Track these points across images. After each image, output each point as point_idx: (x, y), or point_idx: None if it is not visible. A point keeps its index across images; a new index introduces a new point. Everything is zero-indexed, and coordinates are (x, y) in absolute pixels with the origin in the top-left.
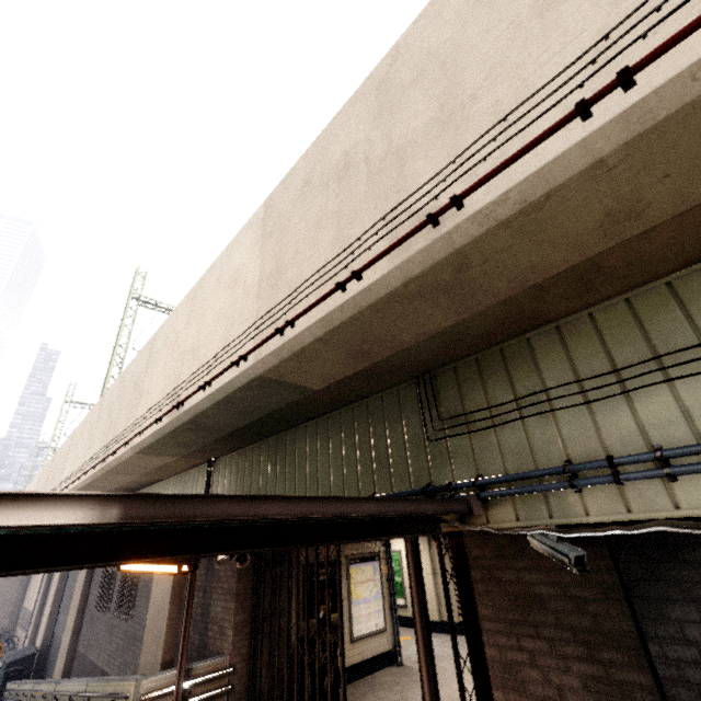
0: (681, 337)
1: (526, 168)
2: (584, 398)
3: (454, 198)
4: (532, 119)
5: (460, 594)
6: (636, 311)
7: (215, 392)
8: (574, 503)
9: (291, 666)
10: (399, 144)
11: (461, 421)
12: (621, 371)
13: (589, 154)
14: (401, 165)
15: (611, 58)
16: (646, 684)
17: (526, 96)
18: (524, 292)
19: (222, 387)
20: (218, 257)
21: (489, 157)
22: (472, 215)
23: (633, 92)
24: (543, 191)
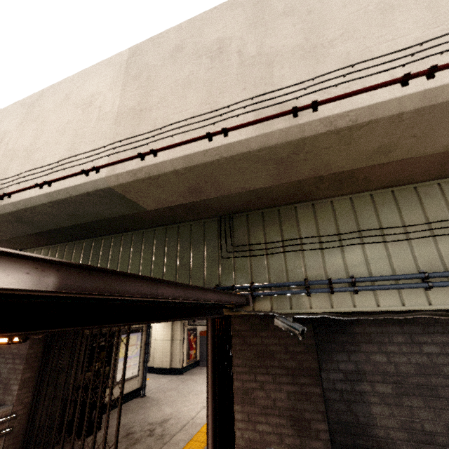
0: (372, 223)
1: (363, 101)
2: (320, 246)
3: (315, 102)
4: (373, 73)
5: (217, 352)
6: (354, 205)
7: (55, 192)
8: (305, 302)
9: (66, 406)
10: (269, 51)
11: (246, 248)
12: (341, 235)
13: (399, 107)
14: (270, 67)
15: (424, 57)
16: (319, 392)
17: (368, 58)
18: (313, 179)
19: (65, 189)
20: (68, 78)
21: (339, 85)
22: (323, 118)
23: (432, 81)
24: (368, 119)
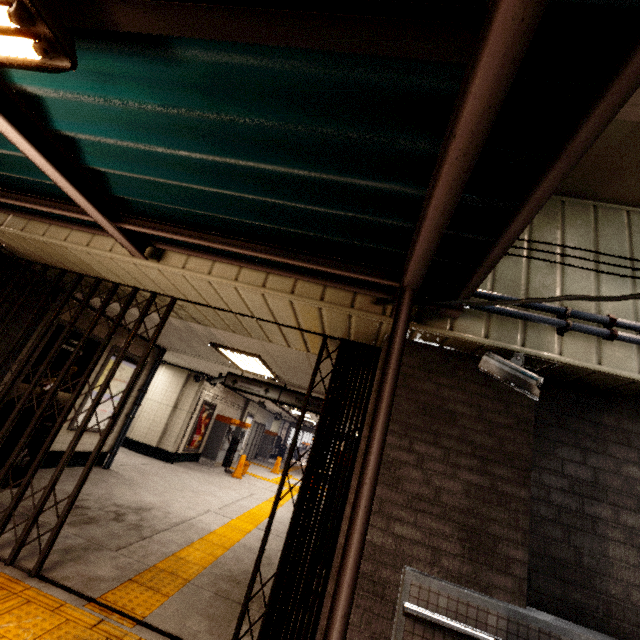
0: None
1: None
2: (596, 268)
3: None
4: None
5: (329, 397)
6: None
7: None
8: (552, 342)
9: None
10: None
11: None
12: (636, 263)
13: None
14: None
15: None
16: (525, 498)
17: None
18: None
19: None
20: None
21: None
22: None
23: None
24: None
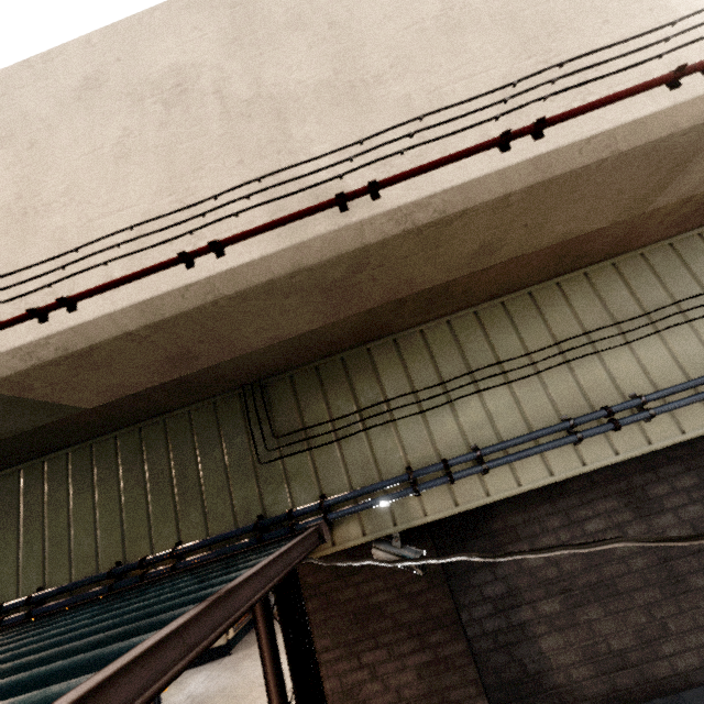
0: (485, 357)
1: (450, 177)
2: (419, 407)
3: (373, 184)
4: (455, 131)
5: (284, 629)
6: (455, 332)
7: None
8: (415, 506)
9: None
10: (275, 91)
11: (300, 436)
12: (446, 383)
13: (504, 186)
14: (281, 120)
15: (523, 105)
16: (463, 649)
17: (441, 105)
18: (389, 304)
19: None
20: None
21: (405, 151)
22: (392, 210)
23: (541, 143)
24: (462, 207)
